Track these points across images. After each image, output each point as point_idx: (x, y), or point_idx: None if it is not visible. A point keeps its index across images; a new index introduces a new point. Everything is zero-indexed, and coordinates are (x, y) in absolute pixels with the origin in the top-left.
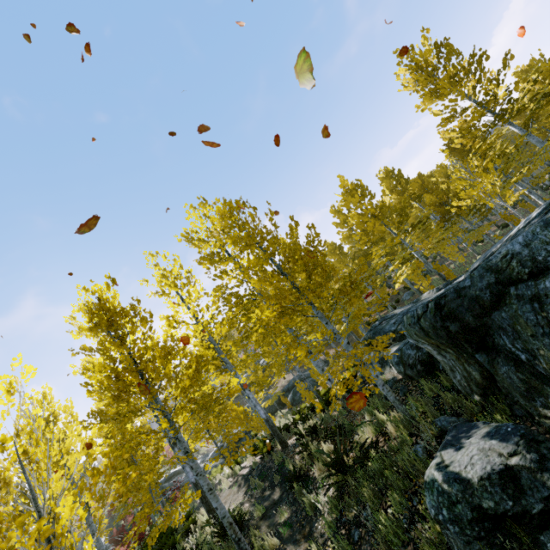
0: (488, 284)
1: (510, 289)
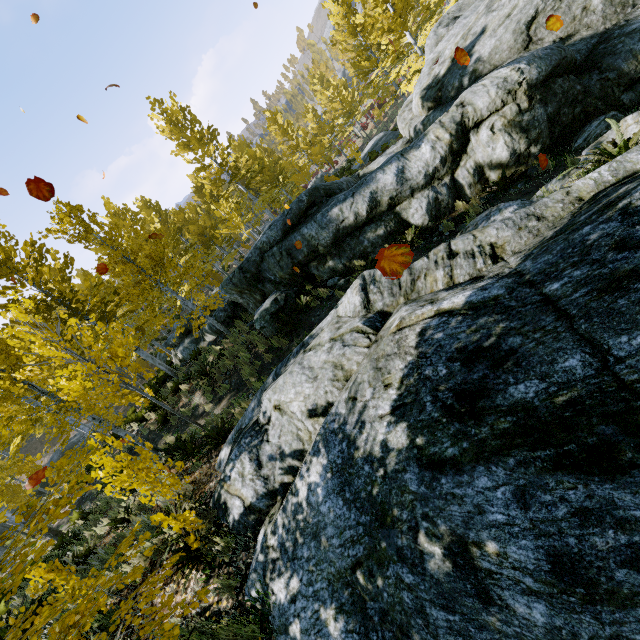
0: (258, 254)
1: (265, 254)
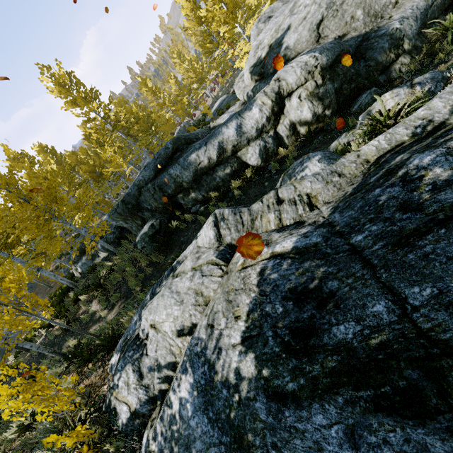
0: (136, 190)
1: (142, 189)
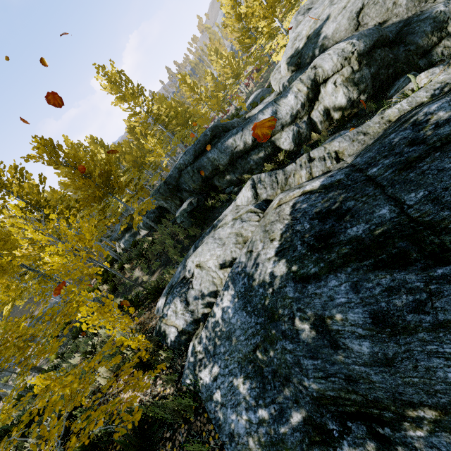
0: (177, 172)
1: (182, 172)
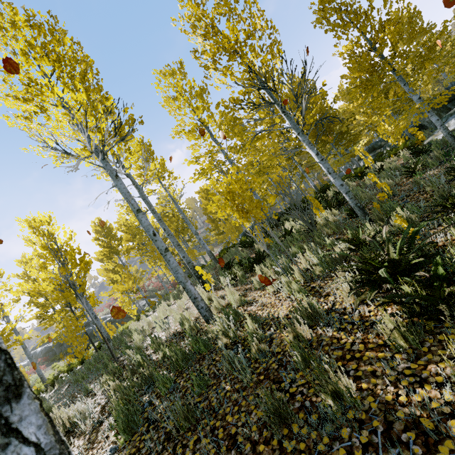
0: None
1: None
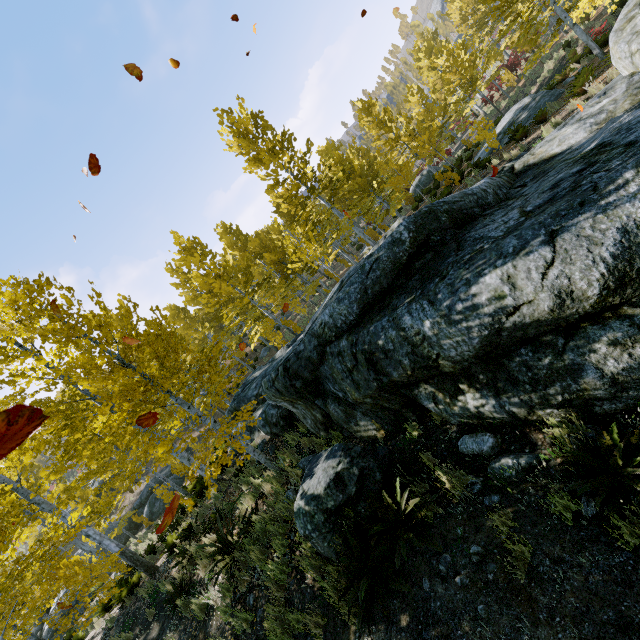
0: (314, 347)
1: (327, 348)
